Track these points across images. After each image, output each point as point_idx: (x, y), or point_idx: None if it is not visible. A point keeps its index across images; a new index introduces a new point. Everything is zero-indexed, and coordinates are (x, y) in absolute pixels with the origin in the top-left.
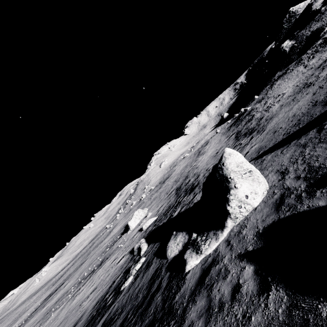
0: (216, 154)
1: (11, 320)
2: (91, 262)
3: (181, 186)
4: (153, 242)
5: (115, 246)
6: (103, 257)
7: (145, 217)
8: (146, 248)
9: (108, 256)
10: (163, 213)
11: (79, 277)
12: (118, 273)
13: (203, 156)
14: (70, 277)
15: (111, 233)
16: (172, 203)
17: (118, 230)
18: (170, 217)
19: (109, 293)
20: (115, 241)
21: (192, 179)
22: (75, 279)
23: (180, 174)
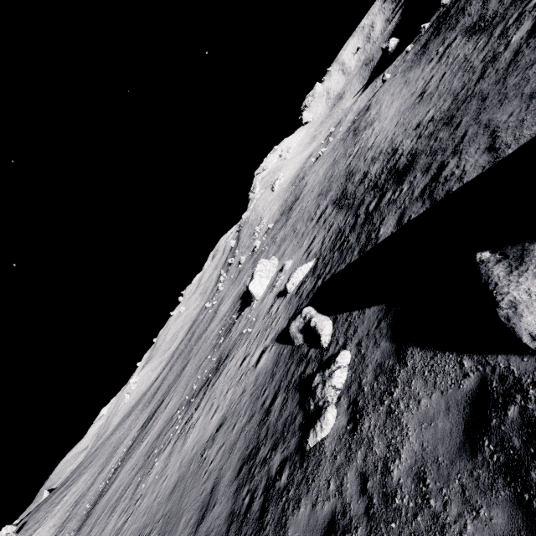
0: (421, 96)
1: (105, 456)
2: (199, 365)
3: (347, 192)
4: (346, 309)
5: (235, 332)
6: (218, 355)
7: (282, 271)
8: (332, 325)
9: (227, 352)
10: (329, 248)
11: (185, 391)
12: (268, 390)
13: (373, 127)
14: (171, 391)
15: (217, 314)
16: (344, 224)
17: (230, 306)
18: (368, 245)
19: (267, 443)
20: (230, 324)
21: (375, 166)
22: (179, 396)
23: (325, 181)
